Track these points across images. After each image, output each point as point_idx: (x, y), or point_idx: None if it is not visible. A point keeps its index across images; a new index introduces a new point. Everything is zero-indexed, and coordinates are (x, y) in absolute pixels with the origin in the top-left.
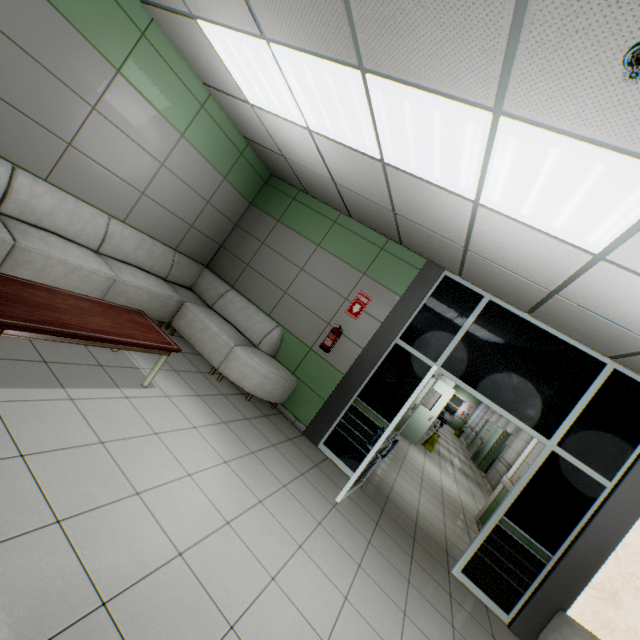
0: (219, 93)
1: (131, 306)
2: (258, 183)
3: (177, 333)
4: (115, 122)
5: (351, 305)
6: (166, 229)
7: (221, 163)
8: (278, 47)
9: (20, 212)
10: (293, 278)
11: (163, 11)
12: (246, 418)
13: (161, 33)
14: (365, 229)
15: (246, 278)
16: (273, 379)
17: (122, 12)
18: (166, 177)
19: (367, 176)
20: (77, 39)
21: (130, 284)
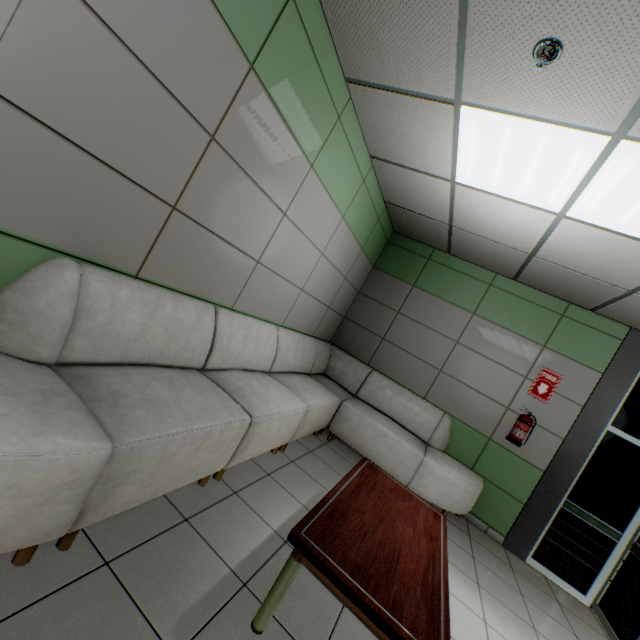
0: (395, 167)
1: (309, 429)
2: (382, 244)
3: (327, 434)
4: (297, 223)
5: (534, 385)
6: (310, 318)
7: (362, 234)
8: (639, 146)
9: (220, 360)
10: (447, 353)
11: (388, 93)
12: (472, 557)
13: (351, 111)
14: (533, 292)
15: (384, 354)
16: (472, 491)
17: (328, 97)
18: (321, 265)
19: (629, 262)
20: (287, 141)
21: (314, 408)
